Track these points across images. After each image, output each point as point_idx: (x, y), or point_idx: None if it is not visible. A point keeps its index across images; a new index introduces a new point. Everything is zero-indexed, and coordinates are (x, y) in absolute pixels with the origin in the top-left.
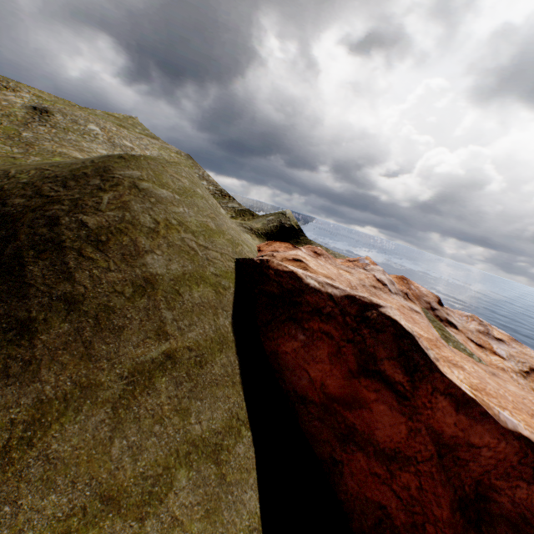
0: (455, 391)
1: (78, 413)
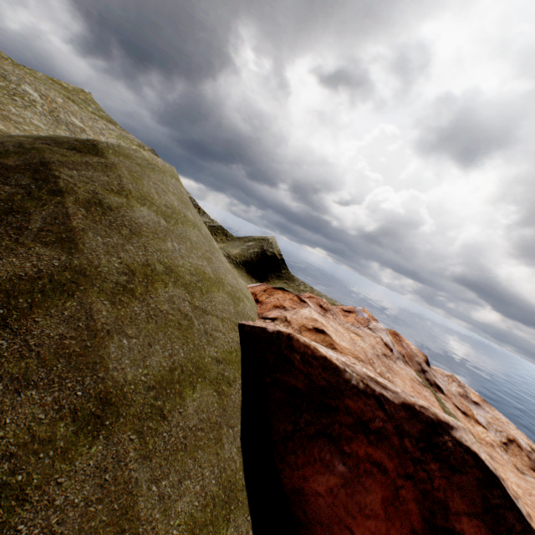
0: None
1: None
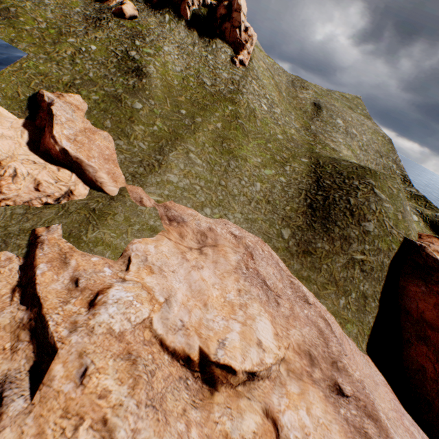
0: None
1: (334, 260)
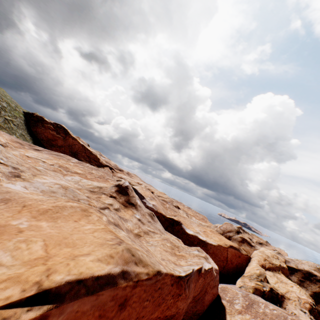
0: (73, 137)
1: None
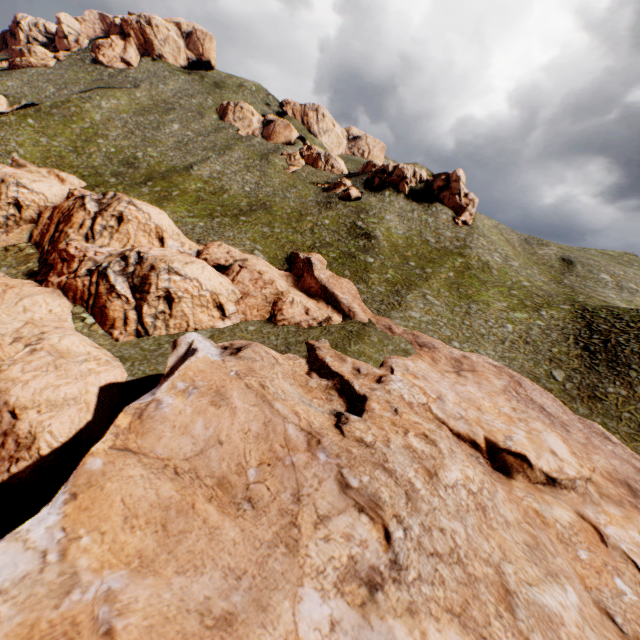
0: None
1: (639, 408)
